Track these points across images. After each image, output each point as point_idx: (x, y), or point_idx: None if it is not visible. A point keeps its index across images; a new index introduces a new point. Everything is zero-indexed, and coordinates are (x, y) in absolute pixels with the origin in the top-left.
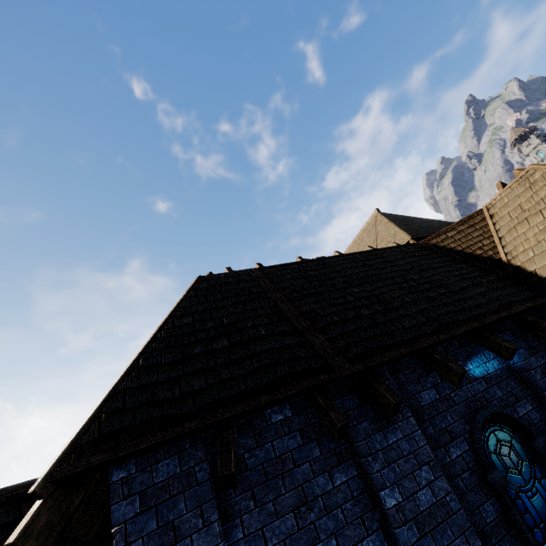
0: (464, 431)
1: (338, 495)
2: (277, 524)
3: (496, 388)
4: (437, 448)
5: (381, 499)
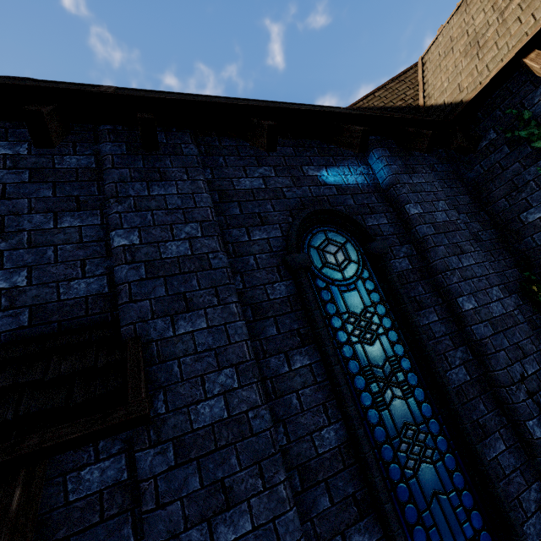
0: (283, 221)
1: (58, 235)
2: None
3: (349, 197)
4: (236, 226)
5: (110, 240)
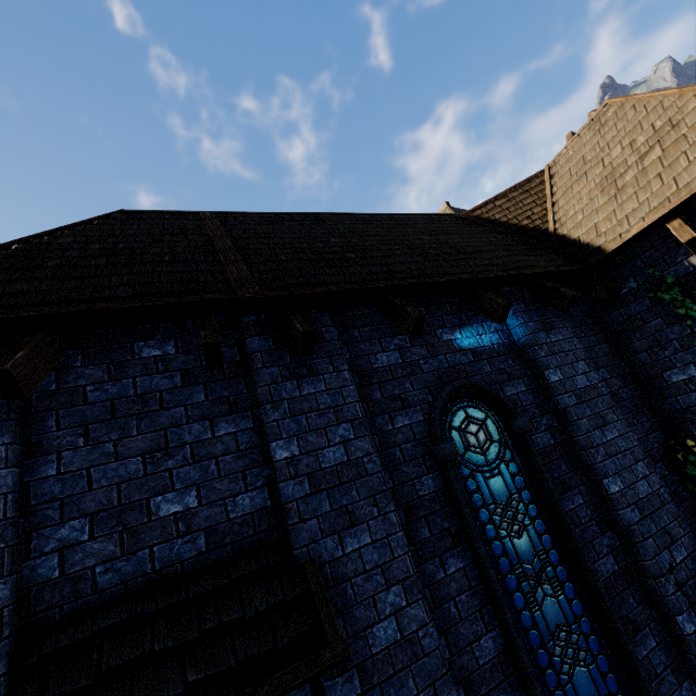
0: (424, 401)
1: (217, 446)
2: (114, 466)
3: (486, 363)
4: (378, 414)
5: (271, 451)
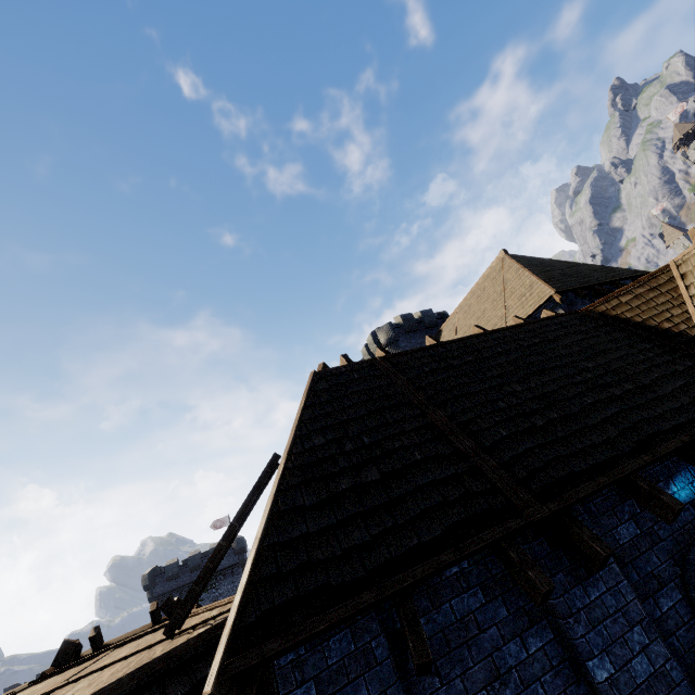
0: (674, 575)
1: (534, 665)
2: None
3: None
4: (644, 599)
5: (589, 671)
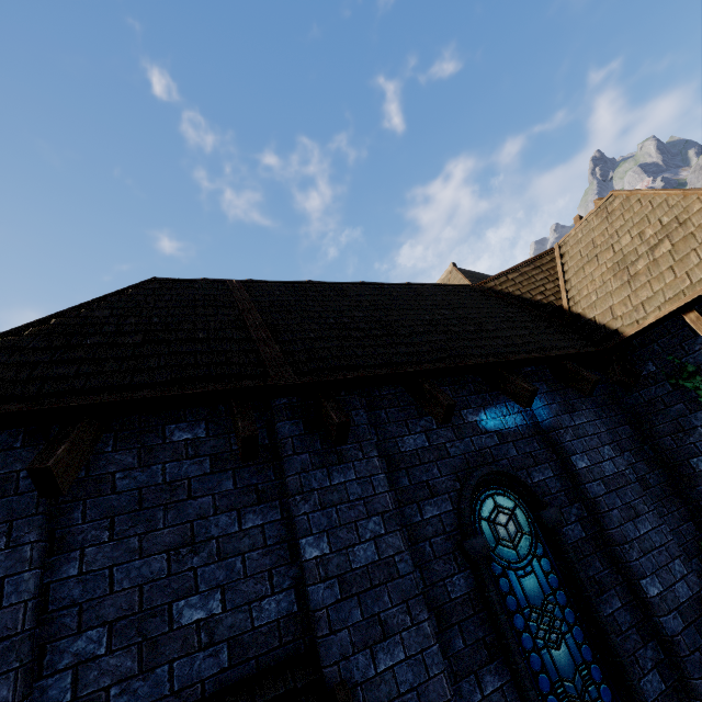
0: (452, 488)
1: (243, 540)
2: (138, 564)
3: (512, 446)
4: (407, 503)
5: (301, 548)
